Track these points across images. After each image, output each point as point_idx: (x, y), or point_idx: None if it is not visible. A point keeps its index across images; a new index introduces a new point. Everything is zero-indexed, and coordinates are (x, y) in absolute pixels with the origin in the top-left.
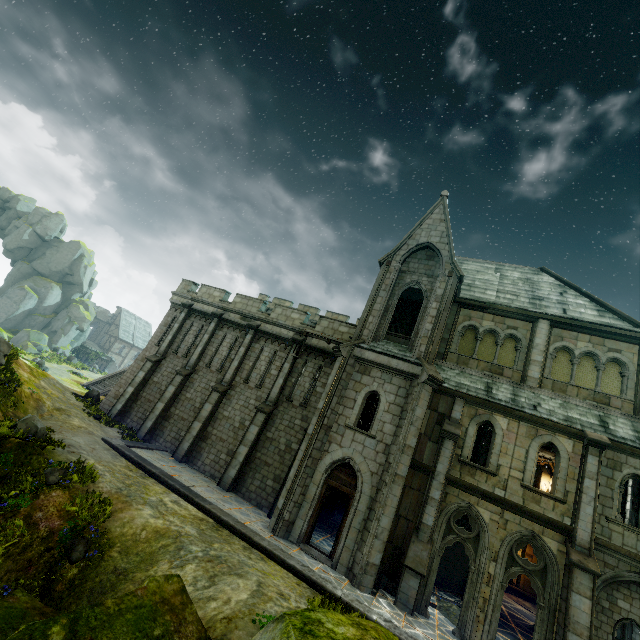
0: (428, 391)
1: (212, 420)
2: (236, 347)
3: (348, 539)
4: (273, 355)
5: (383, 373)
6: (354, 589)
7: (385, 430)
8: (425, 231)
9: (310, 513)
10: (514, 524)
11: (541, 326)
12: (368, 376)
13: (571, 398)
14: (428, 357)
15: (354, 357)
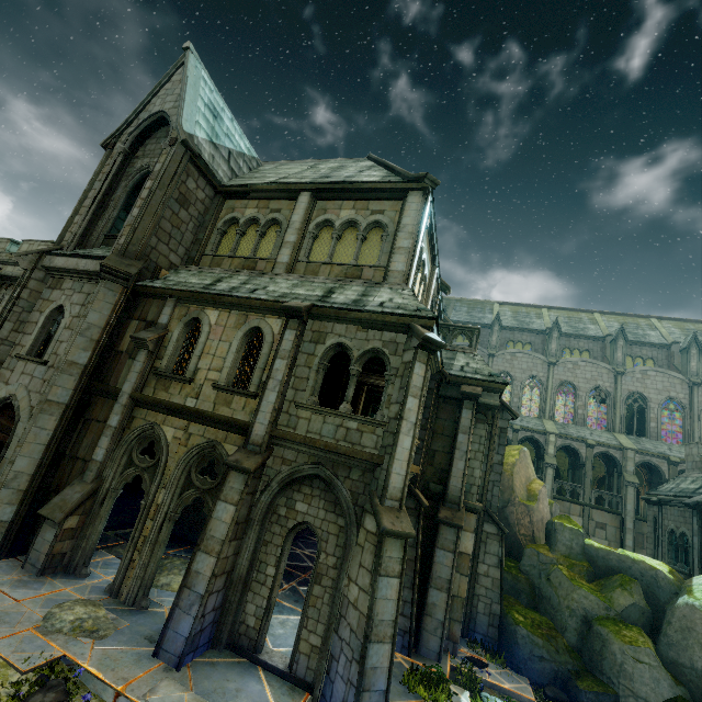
0: (113, 290)
1: None
2: None
3: None
4: None
5: (75, 282)
6: None
7: (60, 351)
8: (161, 98)
9: None
10: (197, 437)
11: (301, 200)
12: (59, 290)
13: (316, 277)
14: (126, 249)
15: (45, 269)
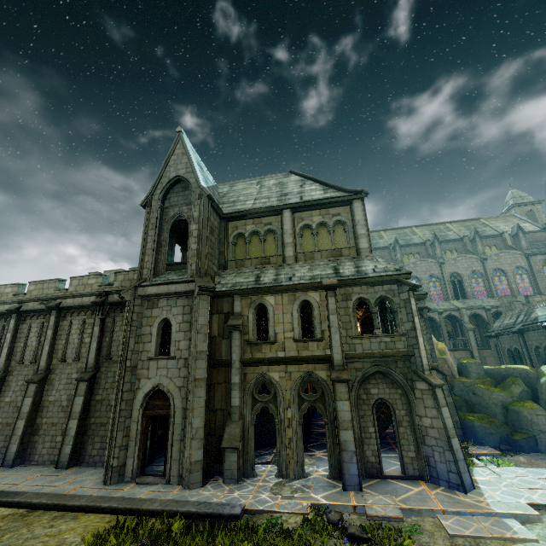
0: (206, 300)
1: (39, 411)
2: (44, 333)
3: (173, 452)
4: (83, 325)
5: (168, 300)
6: (184, 491)
7: (181, 347)
8: (173, 167)
9: (137, 448)
10: (296, 372)
11: (286, 215)
12: (157, 308)
13: (317, 261)
14: (200, 272)
15: (140, 297)
